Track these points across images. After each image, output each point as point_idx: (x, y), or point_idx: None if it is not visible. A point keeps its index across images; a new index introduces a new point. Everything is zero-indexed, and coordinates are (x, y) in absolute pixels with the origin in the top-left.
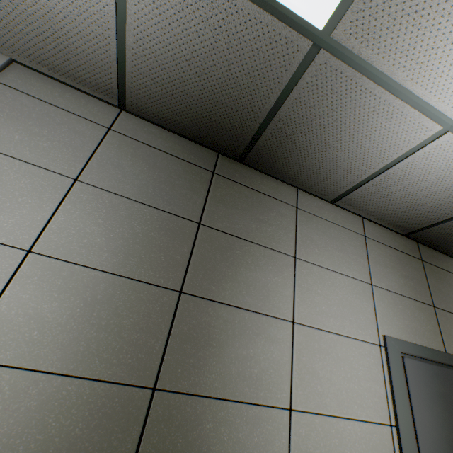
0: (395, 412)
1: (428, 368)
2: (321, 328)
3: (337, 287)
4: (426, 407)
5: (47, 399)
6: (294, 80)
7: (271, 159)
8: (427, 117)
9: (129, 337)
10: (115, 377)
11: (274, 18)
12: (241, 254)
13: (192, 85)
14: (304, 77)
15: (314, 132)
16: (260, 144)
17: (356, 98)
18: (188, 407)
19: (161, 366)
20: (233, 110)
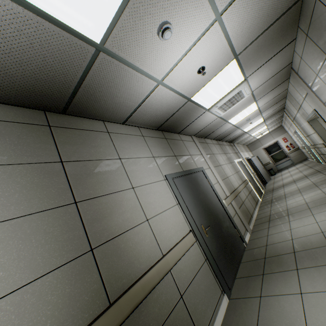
0: (177, 199)
1: (181, 179)
2: (144, 184)
3: (142, 164)
4: (184, 192)
5: (39, 293)
6: (89, 65)
7: (84, 108)
8: (151, 79)
9: (63, 238)
10: (69, 259)
11: (71, 35)
12: (95, 168)
13: (14, 69)
14: (95, 64)
15: (106, 90)
16: (75, 101)
17: (122, 74)
18: (111, 245)
19: (88, 239)
20: (52, 83)
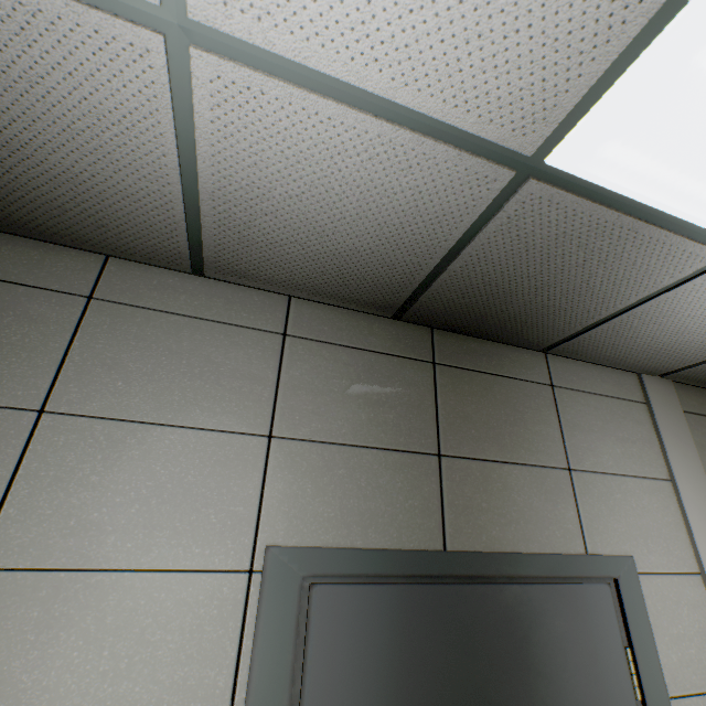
0: None
1: (380, 596)
2: (71, 565)
3: (159, 458)
4: (346, 689)
5: None
6: None
7: None
8: (101, 8)
9: None
10: None
11: None
12: None
13: None
14: None
15: None
16: None
17: None
18: None
19: None
20: None
